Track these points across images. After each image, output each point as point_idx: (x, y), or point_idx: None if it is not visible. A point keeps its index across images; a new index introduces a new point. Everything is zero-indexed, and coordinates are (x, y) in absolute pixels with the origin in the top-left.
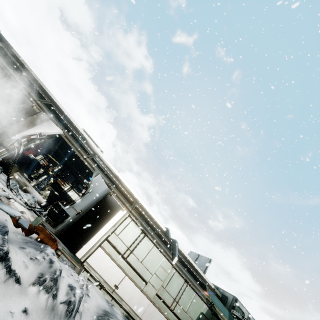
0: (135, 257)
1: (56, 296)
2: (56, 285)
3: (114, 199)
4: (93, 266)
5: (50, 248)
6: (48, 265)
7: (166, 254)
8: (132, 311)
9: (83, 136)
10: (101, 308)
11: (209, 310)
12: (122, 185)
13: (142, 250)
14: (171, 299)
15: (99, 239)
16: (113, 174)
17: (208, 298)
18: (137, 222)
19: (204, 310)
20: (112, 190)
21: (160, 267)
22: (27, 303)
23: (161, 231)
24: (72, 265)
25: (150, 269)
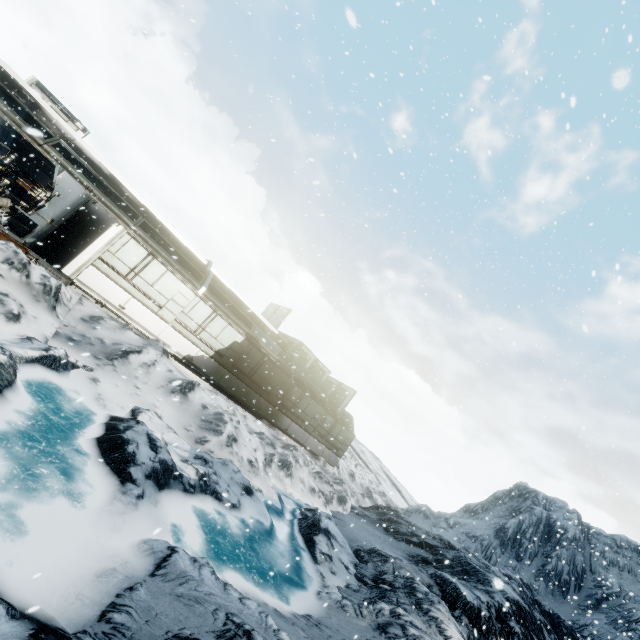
0: (143, 281)
1: (30, 278)
2: (27, 269)
3: (101, 210)
4: (88, 285)
5: (13, 244)
6: (14, 254)
7: (190, 283)
8: (146, 330)
9: (34, 100)
10: (98, 314)
11: (246, 340)
12: (124, 193)
13: (152, 274)
14: (195, 325)
15: (89, 257)
16: (106, 174)
17: (252, 333)
18: (143, 242)
19: (239, 340)
20: (98, 197)
21: (179, 294)
22: (1, 272)
23: (197, 262)
24: (56, 277)
25: (165, 294)
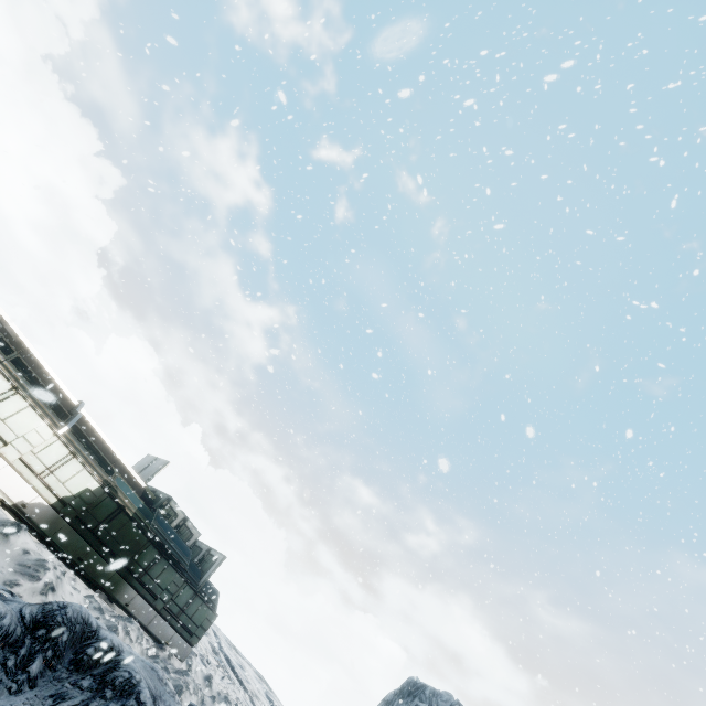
0: None
1: None
2: None
3: None
4: None
5: None
6: None
7: (51, 421)
8: None
9: None
10: None
11: (101, 488)
12: (5, 329)
13: (8, 408)
14: (43, 467)
15: None
16: None
17: (111, 481)
18: (10, 376)
19: (93, 487)
20: None
21: (34, 431)
22: None
23: (66, 402)
24: None
25: (16, 430)
